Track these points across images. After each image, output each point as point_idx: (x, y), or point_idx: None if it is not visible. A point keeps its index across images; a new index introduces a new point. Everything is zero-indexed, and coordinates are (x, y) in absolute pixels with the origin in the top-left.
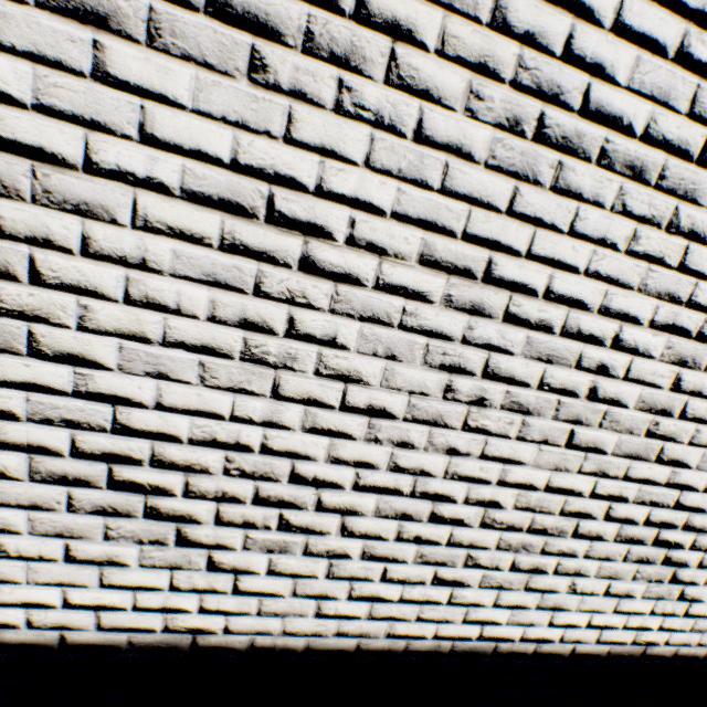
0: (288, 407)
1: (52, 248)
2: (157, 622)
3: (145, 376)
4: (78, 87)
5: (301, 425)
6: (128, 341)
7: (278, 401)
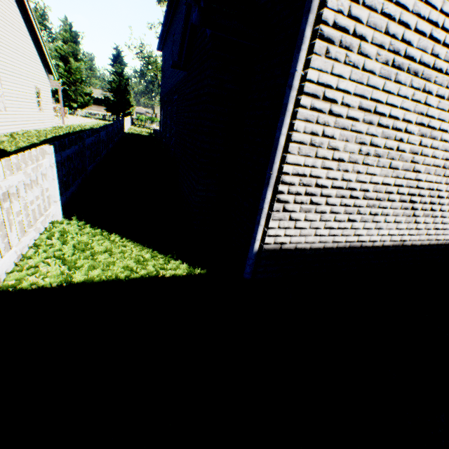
0: (443, 178)
1: (425, 147)
2: (398, 239)
3: (425, 174)
4: (444, 114)
5: (443, 183)
6: (426, 166)
7: (442, 177)
